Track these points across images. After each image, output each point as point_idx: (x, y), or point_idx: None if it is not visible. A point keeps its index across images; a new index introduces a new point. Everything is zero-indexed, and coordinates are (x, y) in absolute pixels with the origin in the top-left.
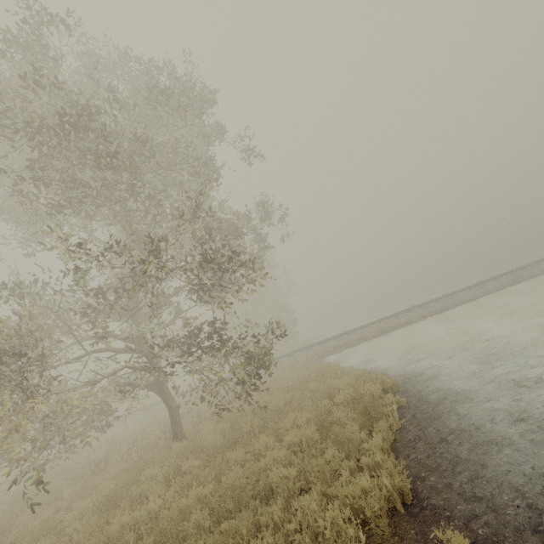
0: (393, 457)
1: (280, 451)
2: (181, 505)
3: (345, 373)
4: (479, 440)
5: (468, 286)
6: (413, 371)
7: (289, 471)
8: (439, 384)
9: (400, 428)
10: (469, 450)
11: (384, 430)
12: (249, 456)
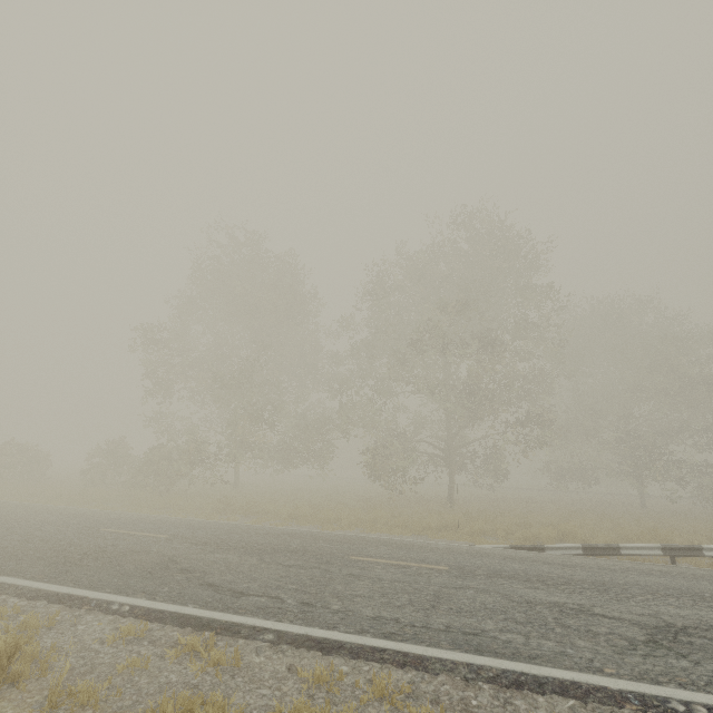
0: None
1: None
2: None
3: None
4: None
5: None
6: None
7: None
8: None
9: None
10: None
11: None
12: None
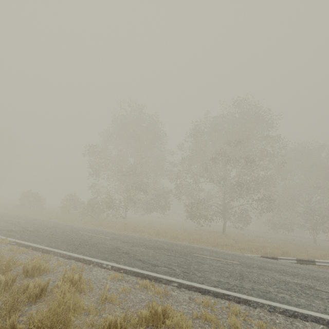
0: None
1: None
2: None
3: None
4: None
5: None
6: None
7: None
8: None
9: None
10: None
11: None
12: None
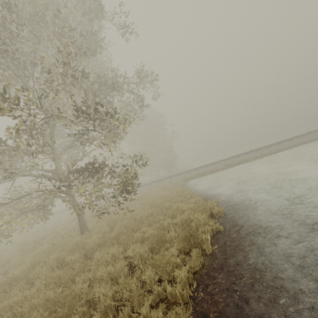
0: (195, 285)
1: (113, 268)
2: (32, 304)
3: (193, 196)
4: (270, 286)
5: (291, 137)
6: (237, 200)
7: (107, 292)
8: (252, 215)
9: (211, 254)
10: (258, 296)
11: (194, 259)
12: (103, 260)
